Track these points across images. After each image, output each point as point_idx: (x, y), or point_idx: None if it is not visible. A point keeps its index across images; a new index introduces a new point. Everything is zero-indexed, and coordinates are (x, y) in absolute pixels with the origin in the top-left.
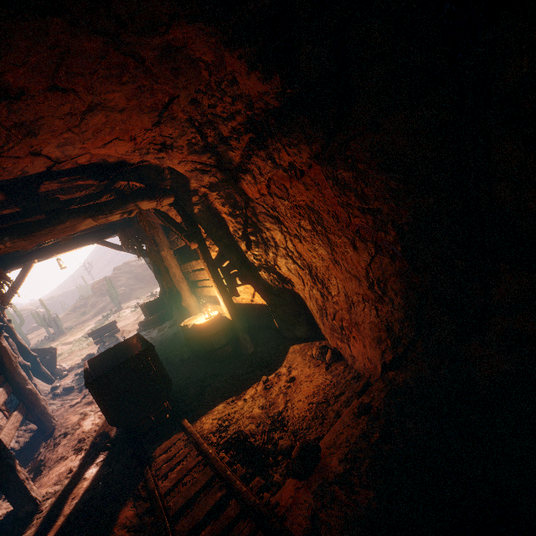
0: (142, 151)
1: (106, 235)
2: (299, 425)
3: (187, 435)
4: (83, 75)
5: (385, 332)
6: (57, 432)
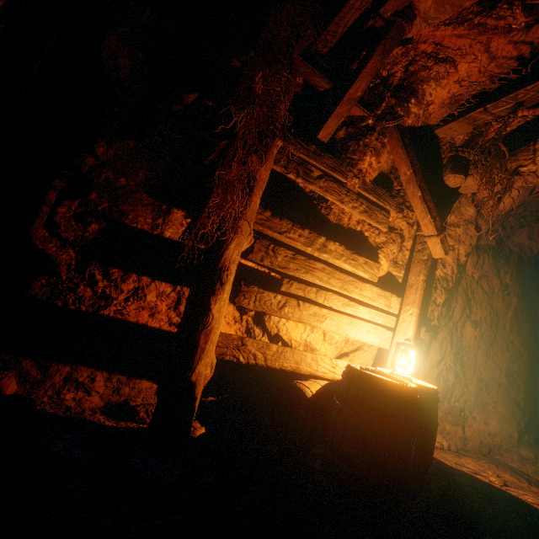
0: None
1: None
2: None
3: None
4: None
5: (516, 407)
6: None
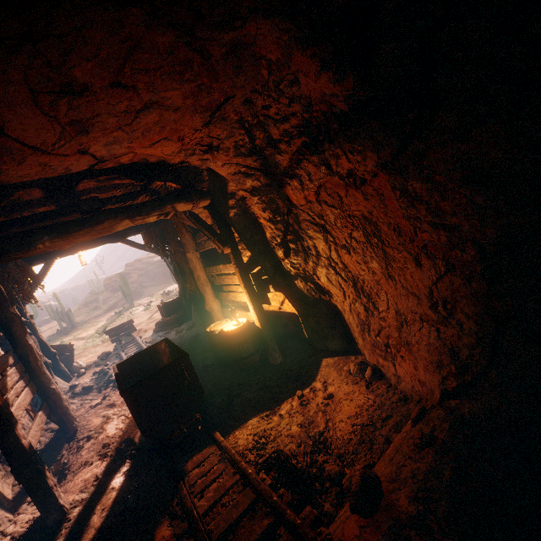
0: (188, 152)
1: (130, 234)
2: (344, 449)
3: (220, 449)
4: (147, 71)
5: (448, 356)
6: (79, 434)
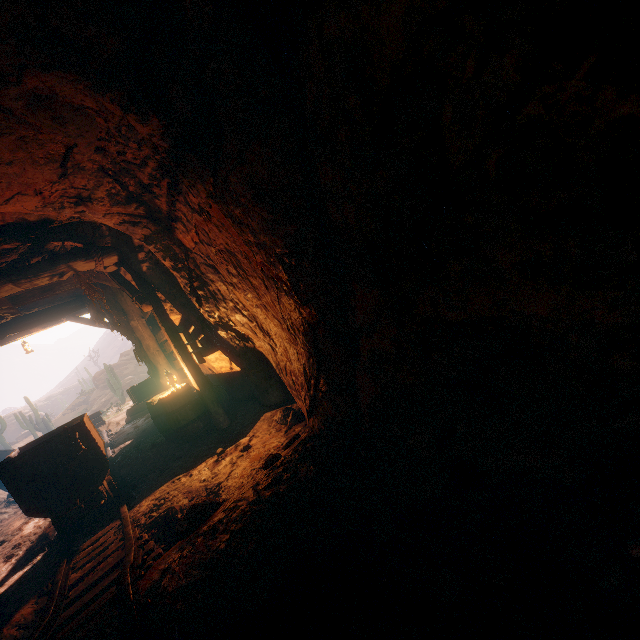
0: (55, 205)
1: (73, 309)
2: (232, 494)
3: (121, 521)
4: None
5: (303, 375)
6: None
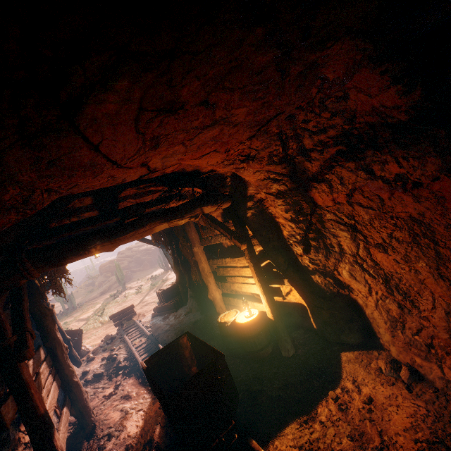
0: (229, 161)
1: None
2: None
3: None
4: (232, 90)
5: None
6: (99, 431)
